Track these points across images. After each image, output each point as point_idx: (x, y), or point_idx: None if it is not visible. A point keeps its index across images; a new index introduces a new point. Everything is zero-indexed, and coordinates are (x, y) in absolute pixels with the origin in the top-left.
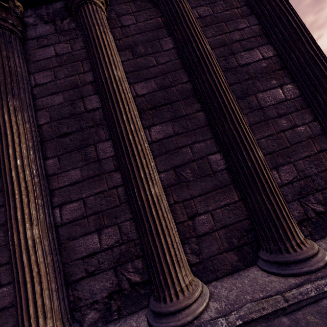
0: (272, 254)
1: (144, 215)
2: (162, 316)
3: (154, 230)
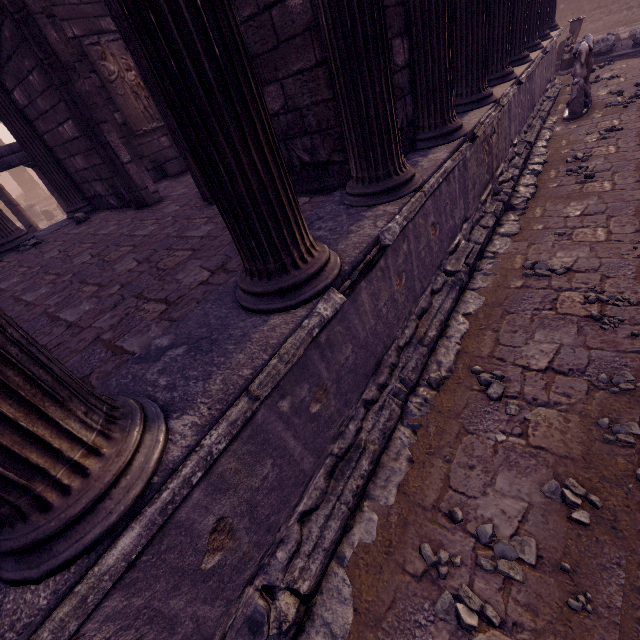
0: (539, 34)
1: None
2: (537, 46)
3: None
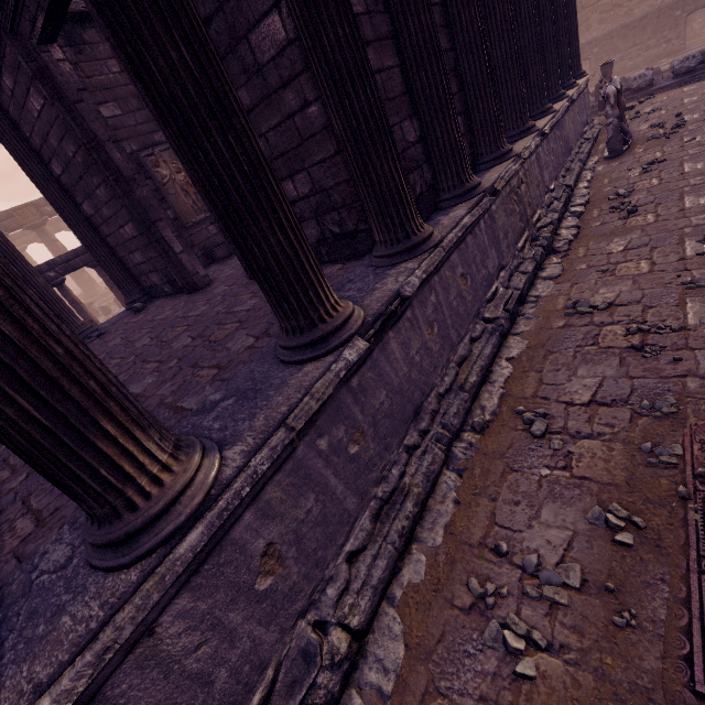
0: (565, 84)
1: (554, 43)
2: (562, 96)
3: (556, 54)
